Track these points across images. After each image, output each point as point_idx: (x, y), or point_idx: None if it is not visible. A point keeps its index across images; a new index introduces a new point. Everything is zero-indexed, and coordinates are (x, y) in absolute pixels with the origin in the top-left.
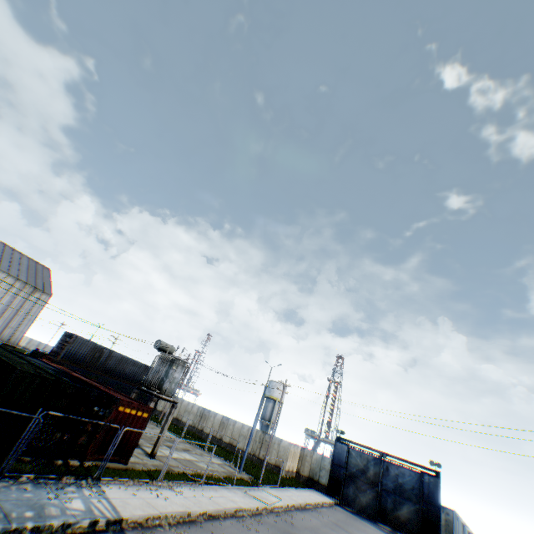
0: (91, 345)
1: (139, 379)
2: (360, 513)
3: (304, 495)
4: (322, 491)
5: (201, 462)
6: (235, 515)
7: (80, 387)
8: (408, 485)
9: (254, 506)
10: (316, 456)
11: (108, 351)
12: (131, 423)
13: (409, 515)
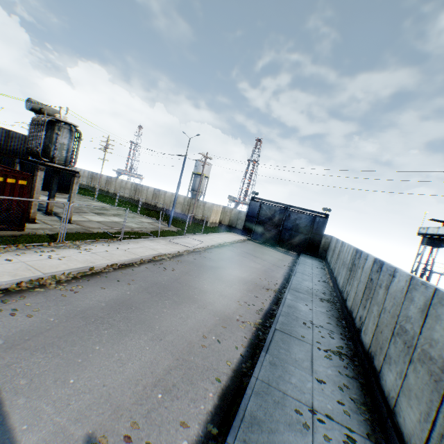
0: None
1: None
2: (265, 244)
3: (224, 237)
4: (238, 233)
5: (130, 223)
6: (153, 260)
7: None
8: (303, 225)
9: (174, 251)
10: (234, 212)
11: (3, 131)
12: (4, 192)
13: (299, 242)
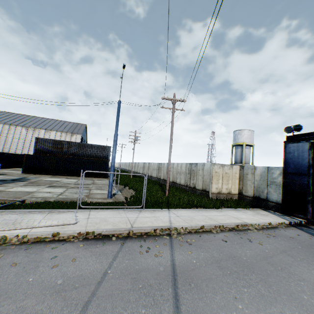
0: (51, 142)
1: (101, 155)
2: None
3: (200, 216)
4: (274, 210)
5: (52, 193)
6: None
7: None
8: None
9: None
10: (259, 172)
11: (66, 143)
12: None
13: None
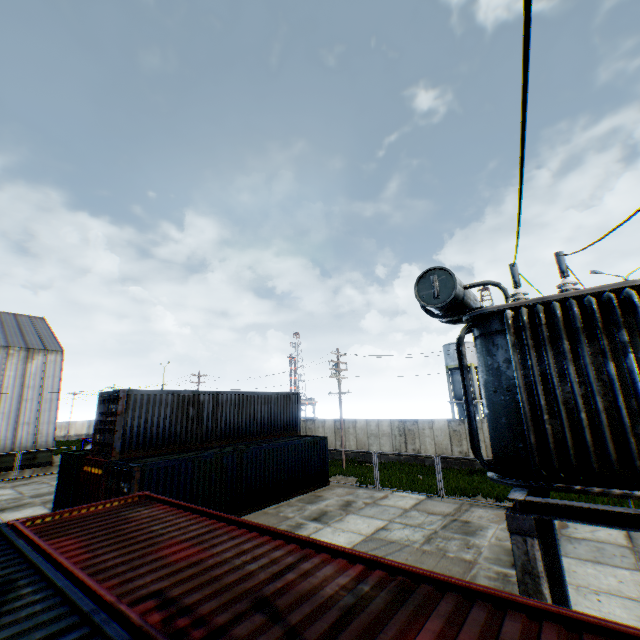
0: (168, 400)
1: (285, 421)
2: None
3: None
4: None
5: None
6: None
7: None
8: None
9: None
10: None
11: (207, 398)
12: None
13: None
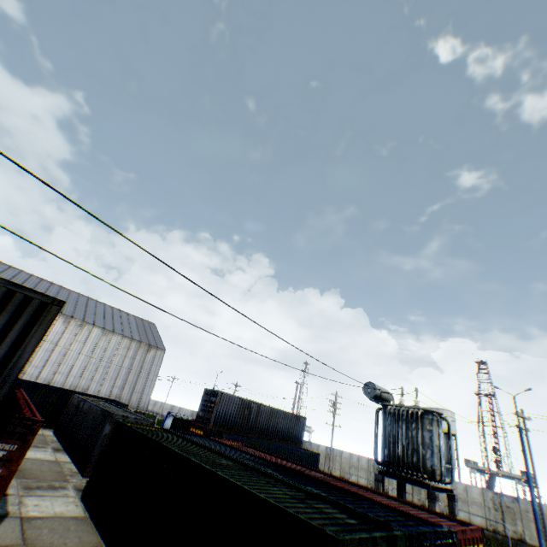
0: (237, 402)
1: (294, 434)
2: None
3: None
4: None
5: None
6: None
7: (415, 535)
8: None
9: None
10: None
11: (255, 405)
12: None
13: None
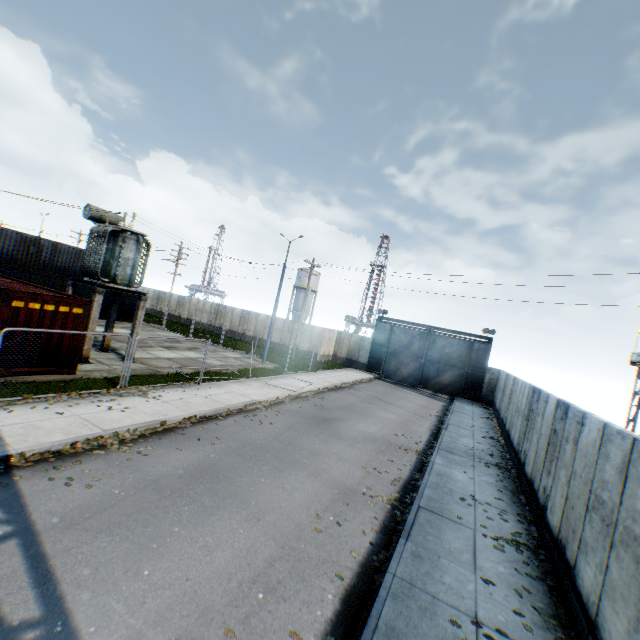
0: (15, 236)
1: None
2: (401, 384)
3: (341, 376)
4: (361, 369)
5: (210, 359)
6: (244, 411)
7: None
8: (455, 354)
9: (272, 397)
10: (355, 339)
11: (49, 244)
12: (54, 324)
13: (452, 380)
